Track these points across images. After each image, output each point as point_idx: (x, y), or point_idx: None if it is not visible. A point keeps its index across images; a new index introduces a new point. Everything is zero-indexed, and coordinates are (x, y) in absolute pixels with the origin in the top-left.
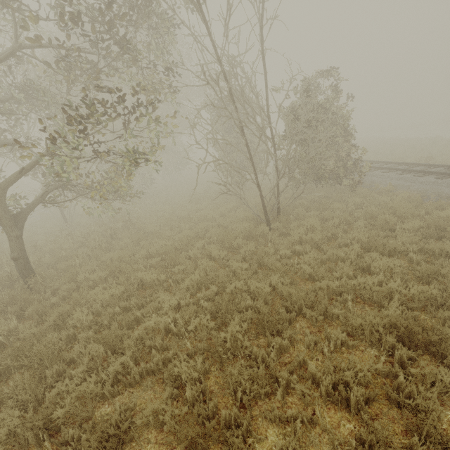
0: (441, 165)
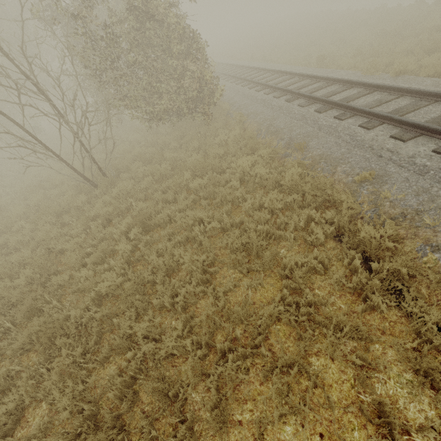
0: (310, 75)
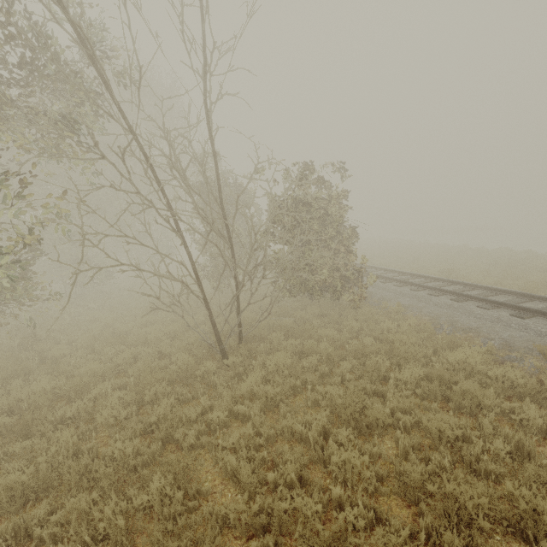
0: (460, 282)
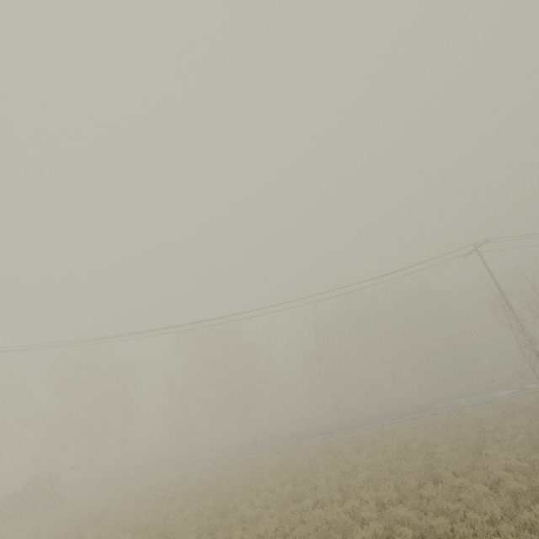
0: None
